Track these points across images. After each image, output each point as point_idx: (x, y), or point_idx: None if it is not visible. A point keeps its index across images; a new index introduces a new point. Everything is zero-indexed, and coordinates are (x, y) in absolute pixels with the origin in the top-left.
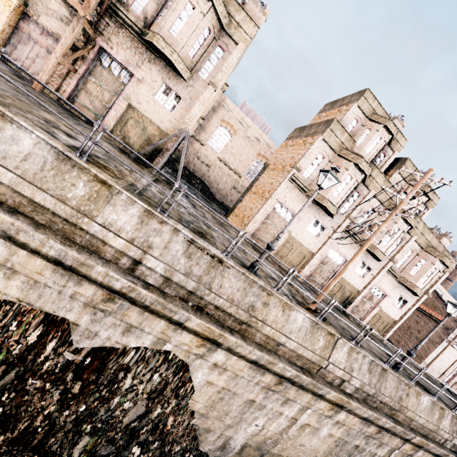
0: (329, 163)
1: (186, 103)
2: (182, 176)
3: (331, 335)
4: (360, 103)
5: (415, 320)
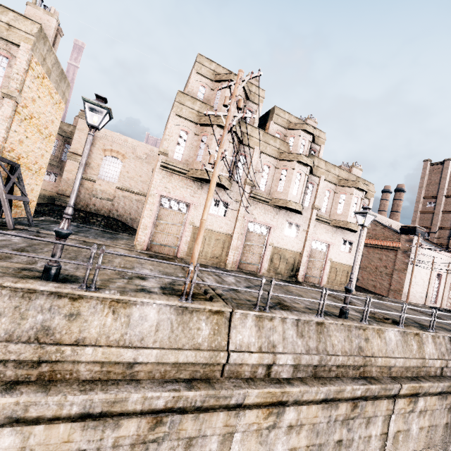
0: (195, 136)
1: None
2: (75, 220)
3: (218, 314)
4: (197, 69)
5: (377, 258)
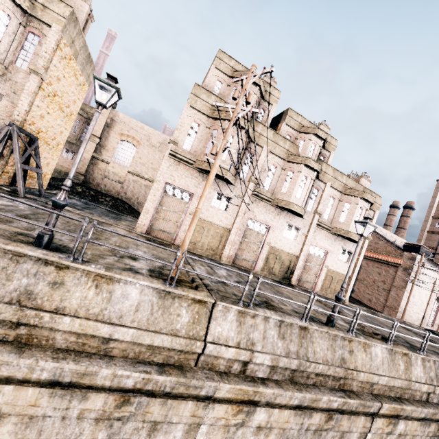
0: (207, 129)
1: (10, 99)
2: (84, 197)
3: (200, 303)
4: (216, 64)
5: (376, 272)
